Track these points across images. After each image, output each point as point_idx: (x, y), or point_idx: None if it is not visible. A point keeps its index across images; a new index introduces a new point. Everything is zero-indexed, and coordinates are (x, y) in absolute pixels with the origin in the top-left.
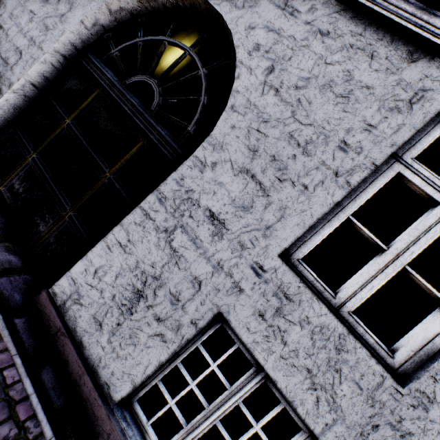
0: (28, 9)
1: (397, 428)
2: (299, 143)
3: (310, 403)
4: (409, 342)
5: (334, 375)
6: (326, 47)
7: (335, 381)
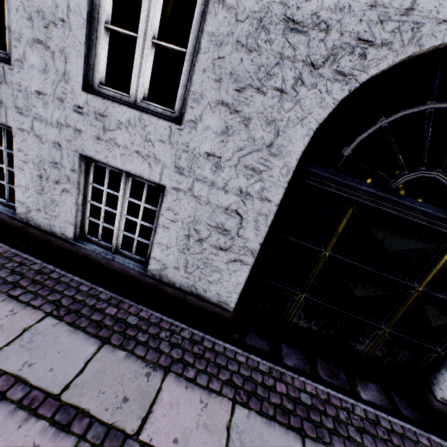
0: (200, 152)
1: None
2: None
3: None
4: None
5: None
6: None
7: None
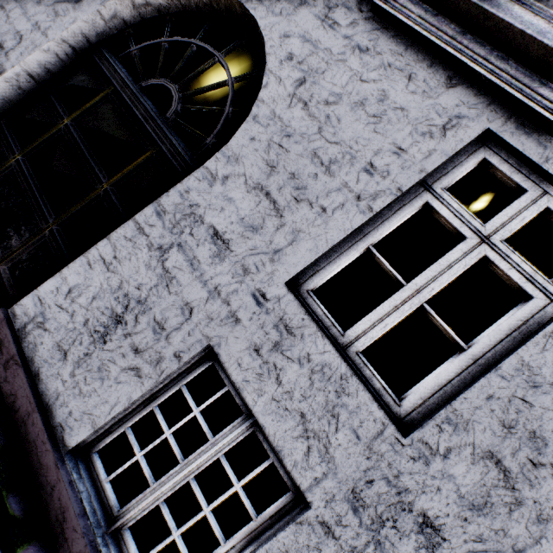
0: None
1: (393, 484)
2: (322, 162)
3: (300, 453)
4: (419, 389)
5: (331, 421)
6: (364, 63)
7: (330, 429)
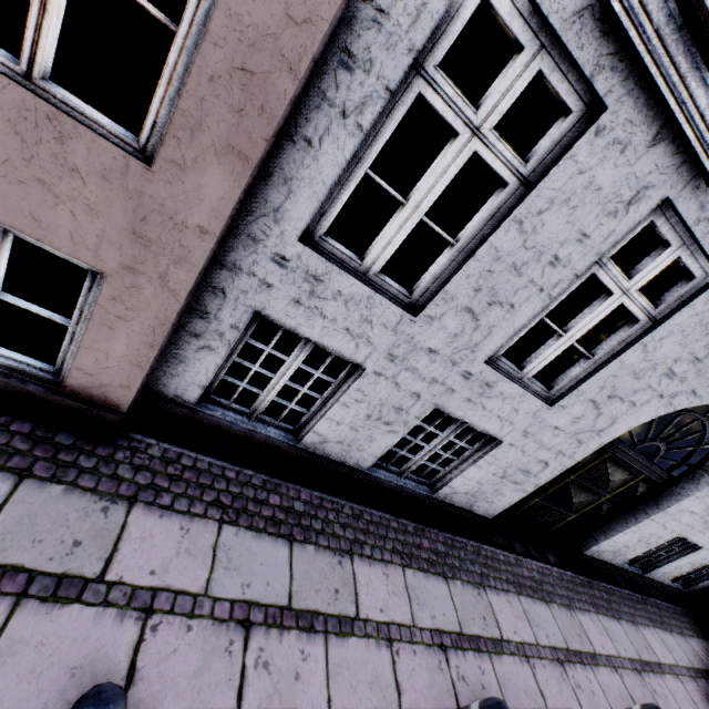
0: (551, 426)
1: None
2: None
3: (704, 542)
4: None
5: None
6: None
7: None
